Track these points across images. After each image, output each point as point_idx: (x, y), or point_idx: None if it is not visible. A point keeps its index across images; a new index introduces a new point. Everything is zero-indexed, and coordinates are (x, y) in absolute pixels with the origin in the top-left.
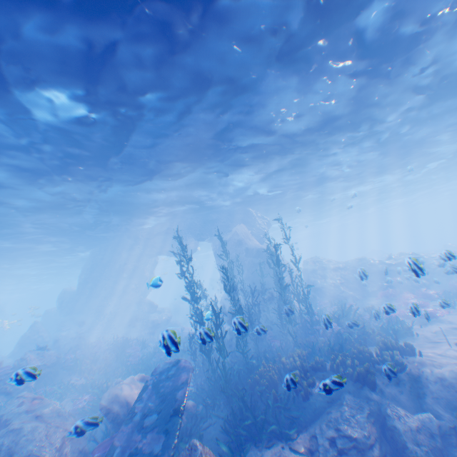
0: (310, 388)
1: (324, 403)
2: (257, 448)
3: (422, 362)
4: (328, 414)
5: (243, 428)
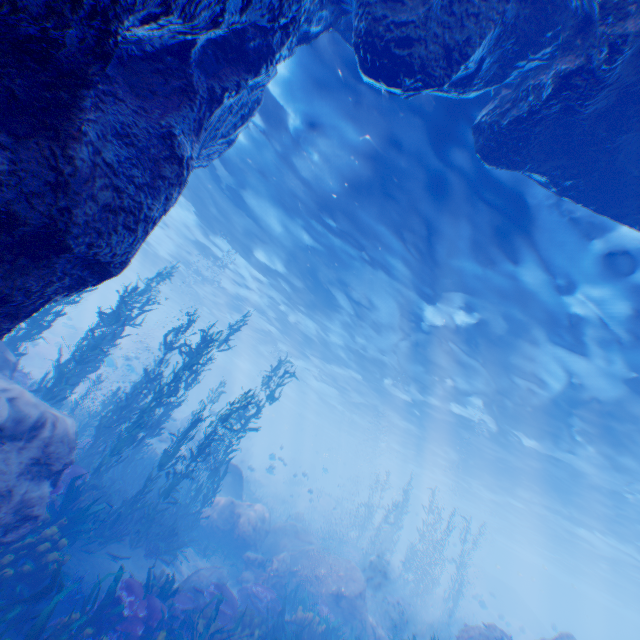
0: None
1: None
2: None
3: None
4: None
5: None
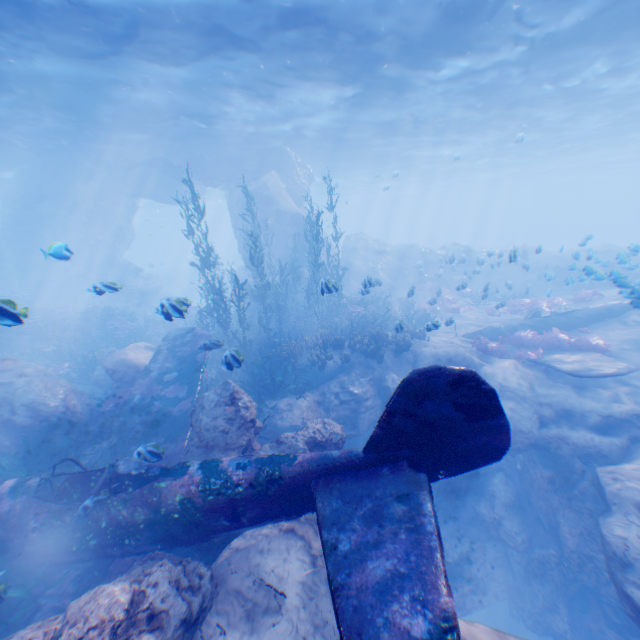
0: (327, 361)
1: (336, 371)
2: (273, 399)
3: (427, 345)
4: (337, 379)
5: (261, 385)
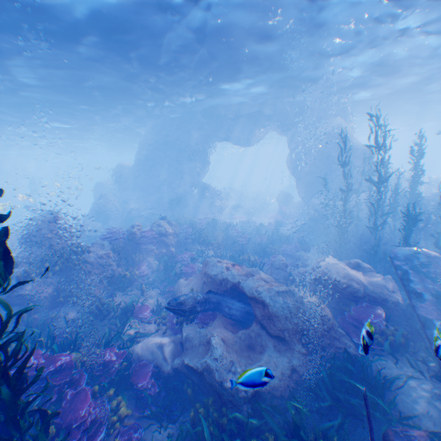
0: None
1: None
2: None
3: None
4: None
5: None
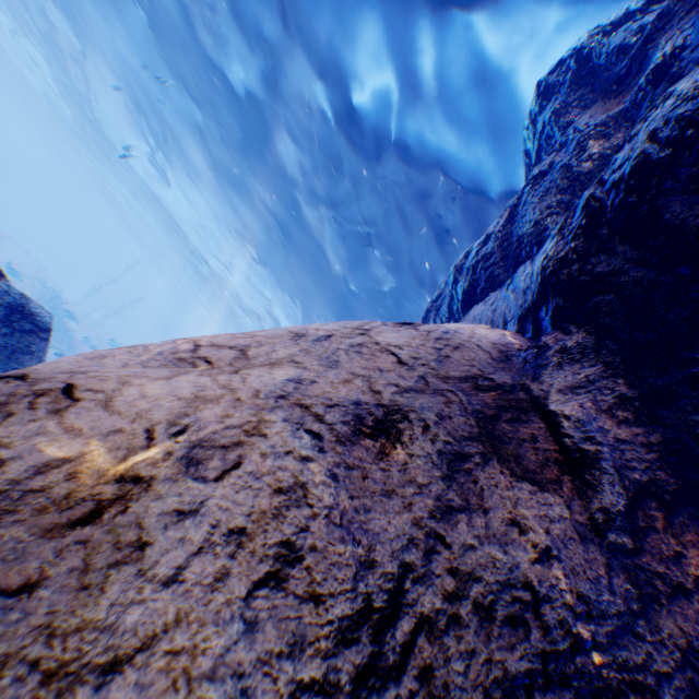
0: None
1: None
2: None
3: None
4: None
5: None
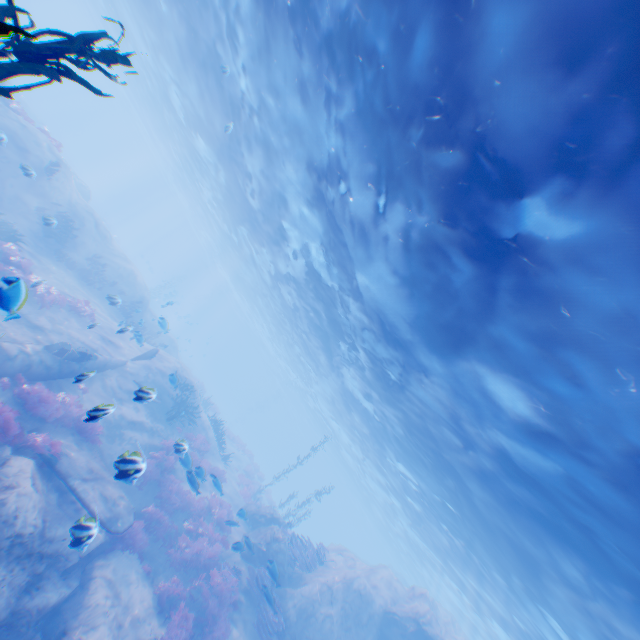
0: None
1: None
2: None
3: None
4: None
5: None
